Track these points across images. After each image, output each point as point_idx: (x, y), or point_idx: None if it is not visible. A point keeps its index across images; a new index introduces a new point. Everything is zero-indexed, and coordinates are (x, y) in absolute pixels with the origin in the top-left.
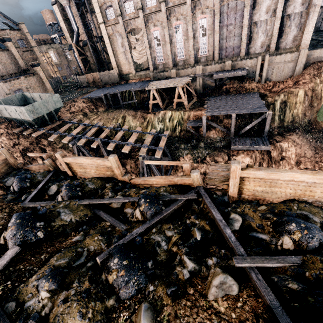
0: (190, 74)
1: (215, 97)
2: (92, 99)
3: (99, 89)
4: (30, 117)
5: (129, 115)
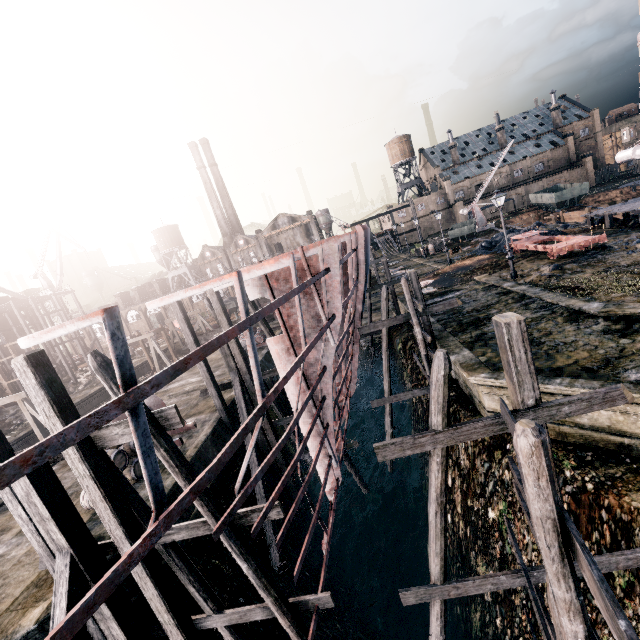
0: None
1: None
2: (639, 187)
3: None
4: (555, 201)
5: None
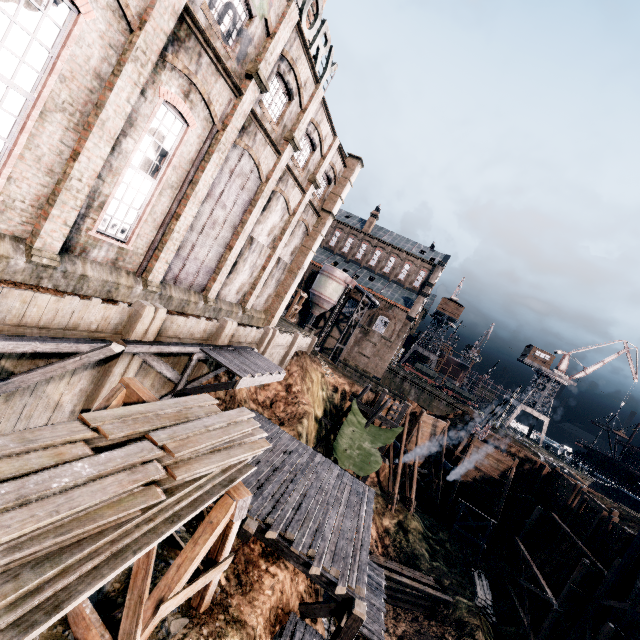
0: (88, 330)
1: None
2: None
3: None
4: None
5: None
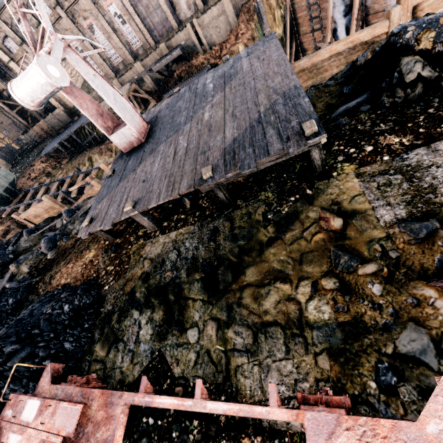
0: (133, 77)
1: (170, 91)
2: (51, 154)
3: (54, 139)
4: None
5: (94, 154)
